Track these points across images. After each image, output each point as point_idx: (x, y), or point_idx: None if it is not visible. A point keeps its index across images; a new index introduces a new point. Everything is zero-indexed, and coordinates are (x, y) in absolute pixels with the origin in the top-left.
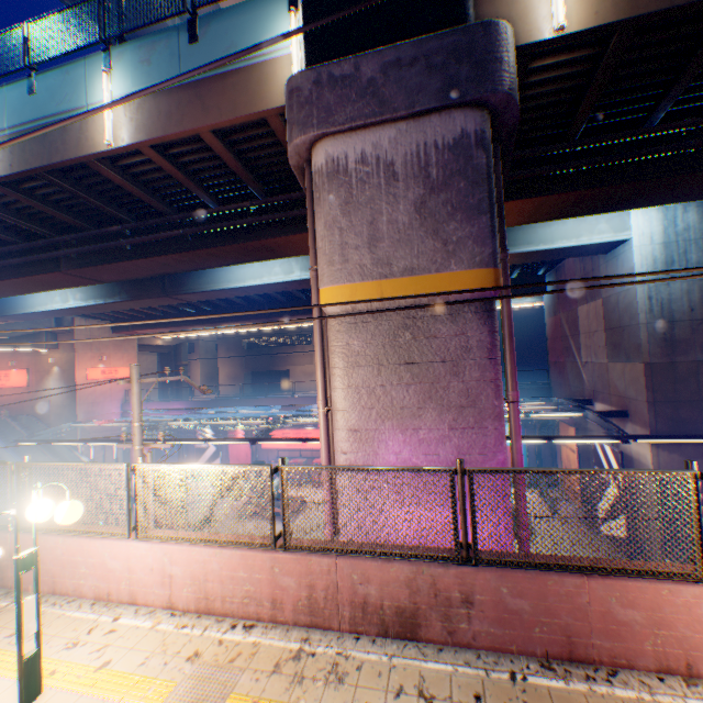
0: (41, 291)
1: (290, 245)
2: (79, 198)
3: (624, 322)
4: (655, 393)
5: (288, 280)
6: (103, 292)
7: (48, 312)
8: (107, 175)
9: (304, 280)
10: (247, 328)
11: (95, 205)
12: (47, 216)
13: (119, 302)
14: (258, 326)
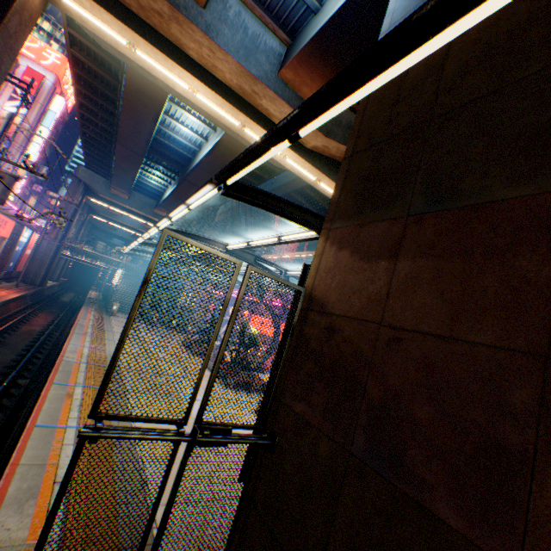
0: (138, 170)
1: (143, 84)
2: (96, 86)
3: None
4: (360, 139)
5: (210, 149)
6: (175, 184)
7: (168, 202)
8: (83, 61)
9: (217, 148)
10: (293, 253)
11: (104, 92)
12: (111, 112)
13: (177, 189)
14: (298, 251)
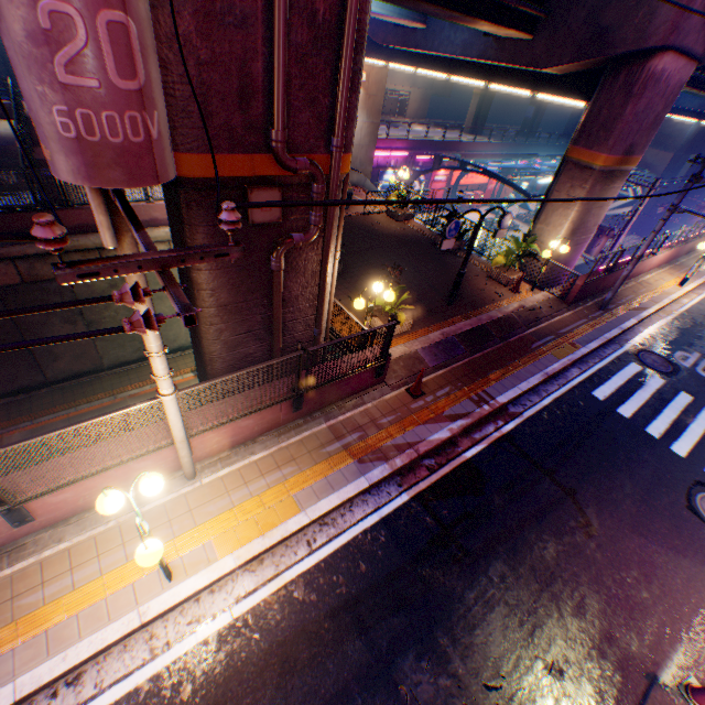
0: None
1: None
2: None
3: (673, 136)
4: (666, 167)
5: None
6: None
7: None
8: None
9: None
10: None
11: None
12: None
13: None
14: None
